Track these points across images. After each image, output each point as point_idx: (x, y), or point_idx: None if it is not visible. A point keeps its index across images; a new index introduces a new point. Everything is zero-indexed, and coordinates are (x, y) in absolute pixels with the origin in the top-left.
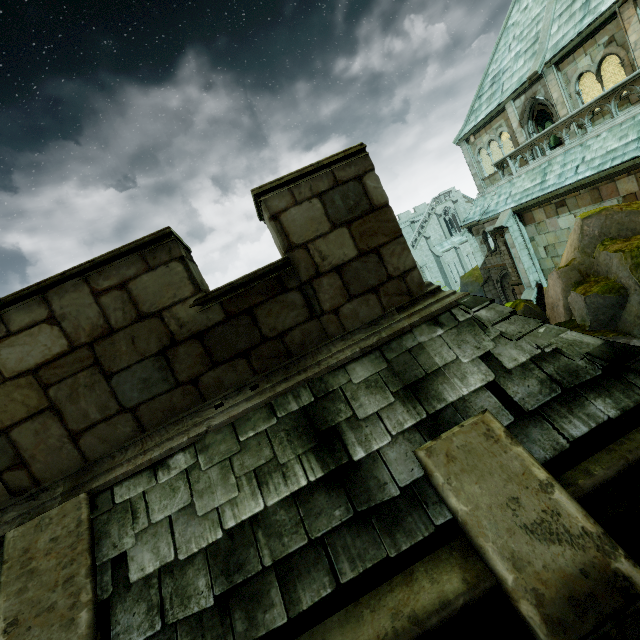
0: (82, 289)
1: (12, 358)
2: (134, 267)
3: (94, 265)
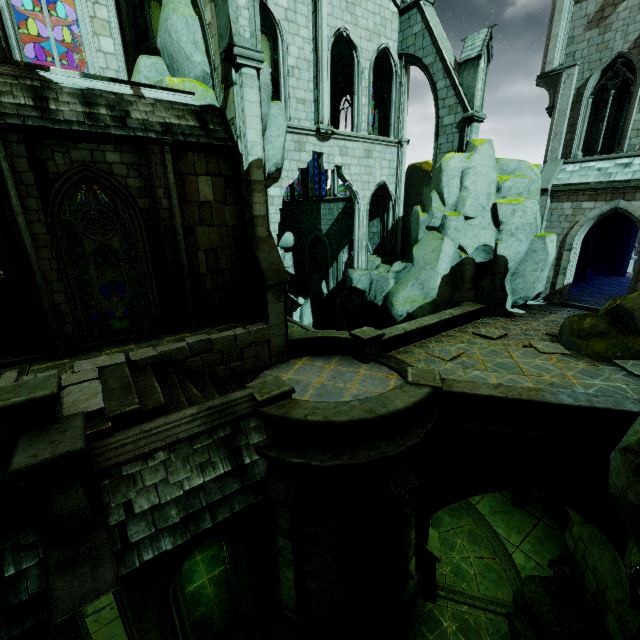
0: None
1: None
2: None
3: None
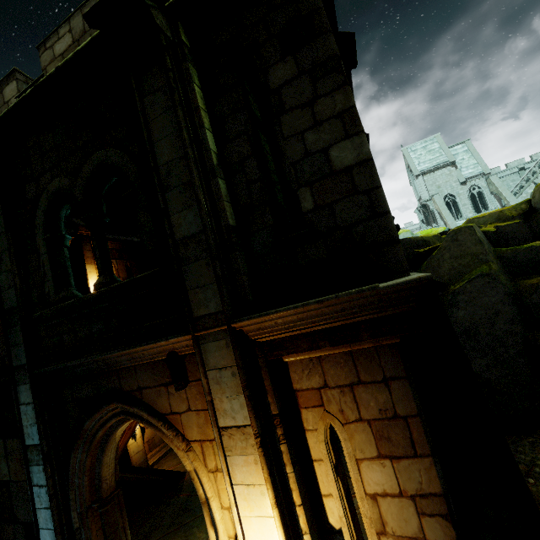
0: (80, 15)
1: (58, 49)
2: (96, 1)
3: (84, 3)
